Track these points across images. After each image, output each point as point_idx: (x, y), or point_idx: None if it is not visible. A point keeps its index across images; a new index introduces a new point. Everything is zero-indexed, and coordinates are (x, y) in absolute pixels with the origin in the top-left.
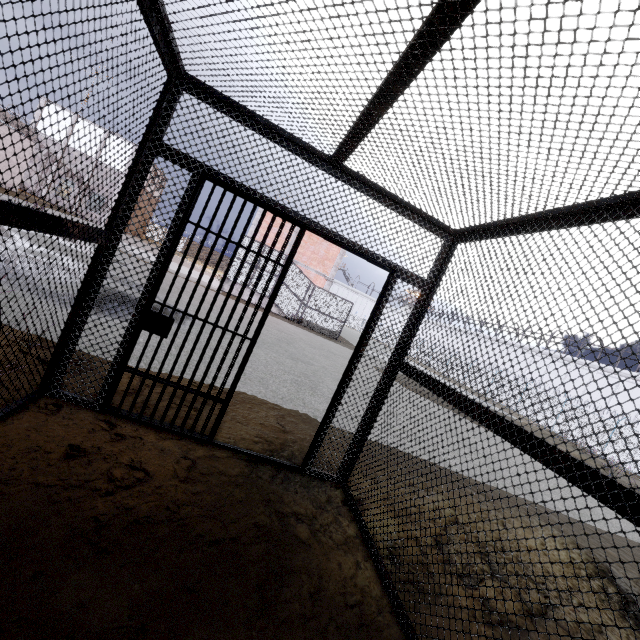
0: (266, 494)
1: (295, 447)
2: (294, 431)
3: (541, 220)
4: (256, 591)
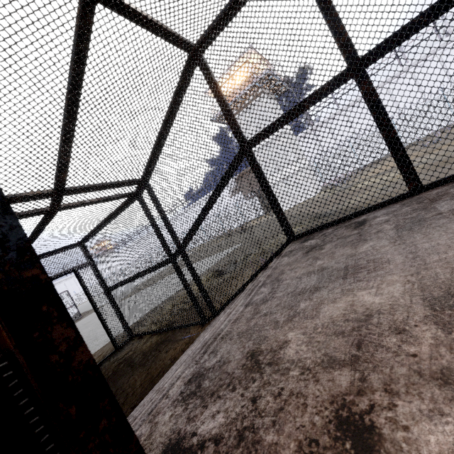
0: (112, 363)
1: (109, 351)
2: (103, 351)
3: (97, 229)
4: (128, 367)
